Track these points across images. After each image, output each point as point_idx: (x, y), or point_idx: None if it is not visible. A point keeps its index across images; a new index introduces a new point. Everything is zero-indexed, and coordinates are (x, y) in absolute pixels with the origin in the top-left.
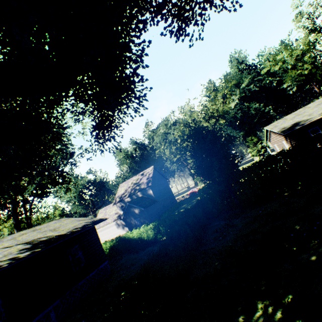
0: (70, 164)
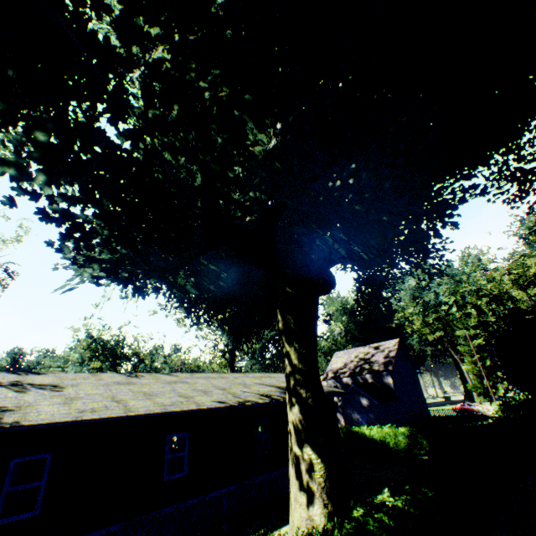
0: None
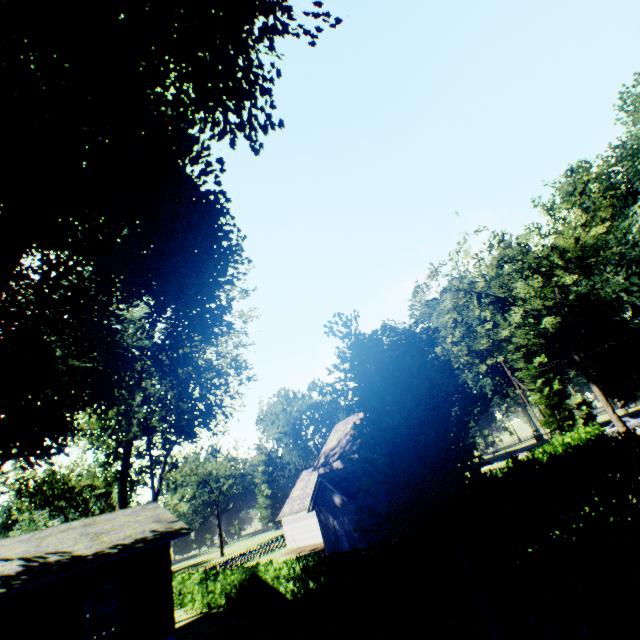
0: (216, 388)
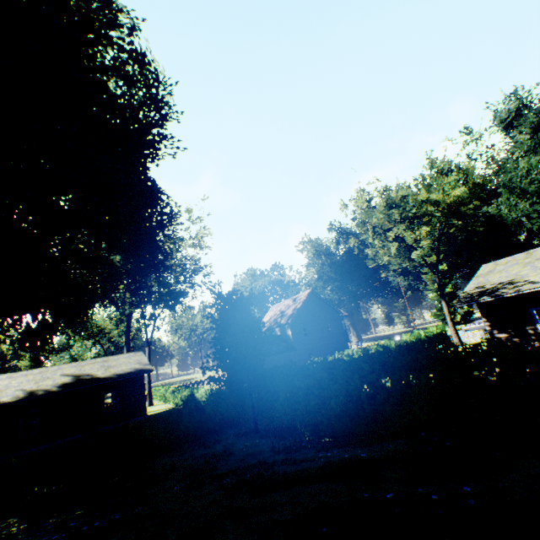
0: (183, 282)
